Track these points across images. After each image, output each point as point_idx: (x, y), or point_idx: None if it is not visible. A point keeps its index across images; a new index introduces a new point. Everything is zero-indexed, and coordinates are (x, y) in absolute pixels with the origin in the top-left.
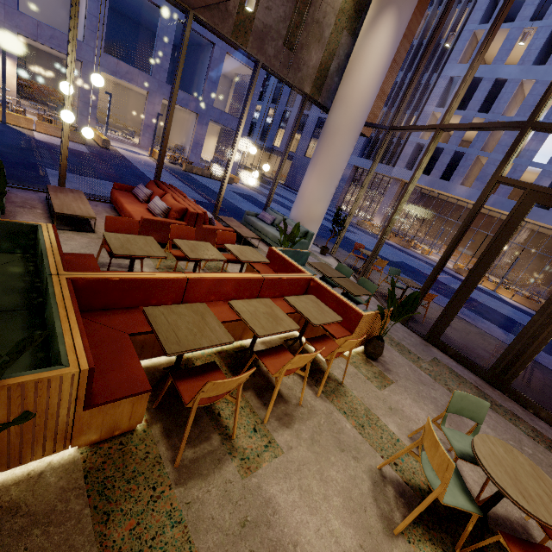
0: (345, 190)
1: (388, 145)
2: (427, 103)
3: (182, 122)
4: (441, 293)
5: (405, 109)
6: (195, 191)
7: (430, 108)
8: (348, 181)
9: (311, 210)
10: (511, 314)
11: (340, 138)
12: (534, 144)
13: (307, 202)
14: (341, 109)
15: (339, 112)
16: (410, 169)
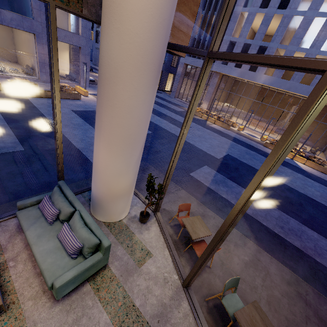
0: (180, 83)
1: (208, 44)
2: (236, 4)
3: (26, 43)
4: (264, 197)
5: (219, 11)
6: (13, 132)
7: (239, 8)
8: (181, 76)
9: (112, 186)
10: (314, 193)
11: (124, 85)
12: (323, 35)
13: (103, 178)
14: (112, 29)
15: (110, 35)
16: (226, 63)
